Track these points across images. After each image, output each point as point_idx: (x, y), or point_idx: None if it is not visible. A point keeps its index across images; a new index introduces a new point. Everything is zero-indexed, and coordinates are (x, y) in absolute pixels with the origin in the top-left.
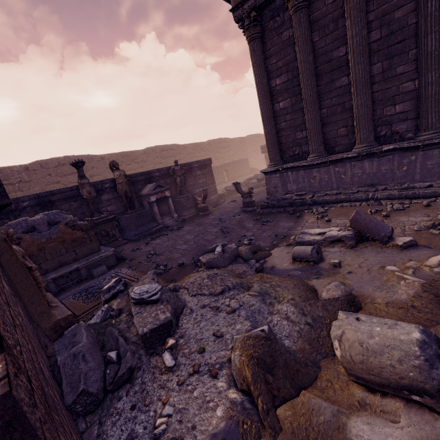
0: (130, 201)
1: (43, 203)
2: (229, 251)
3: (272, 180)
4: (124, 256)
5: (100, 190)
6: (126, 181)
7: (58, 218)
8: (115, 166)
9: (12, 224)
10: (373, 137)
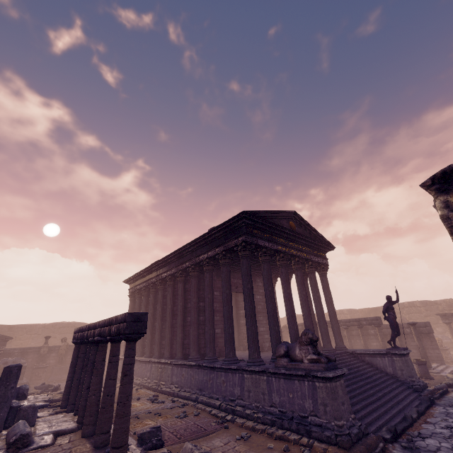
0: (62, 359)
1: (24, 352)
2: (44, 385)
3: (120, 363)
4: (32, 386)
5: (53, 350)
6: (65, 348)
7: (18, 361)
8: (64, 340)
9: (3, 359)
10: (141, 352)
